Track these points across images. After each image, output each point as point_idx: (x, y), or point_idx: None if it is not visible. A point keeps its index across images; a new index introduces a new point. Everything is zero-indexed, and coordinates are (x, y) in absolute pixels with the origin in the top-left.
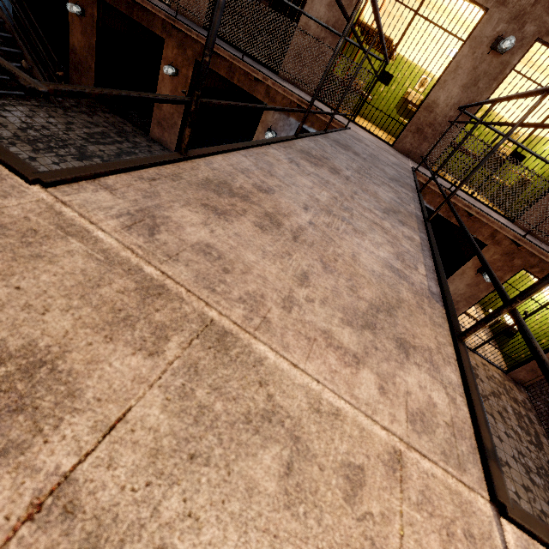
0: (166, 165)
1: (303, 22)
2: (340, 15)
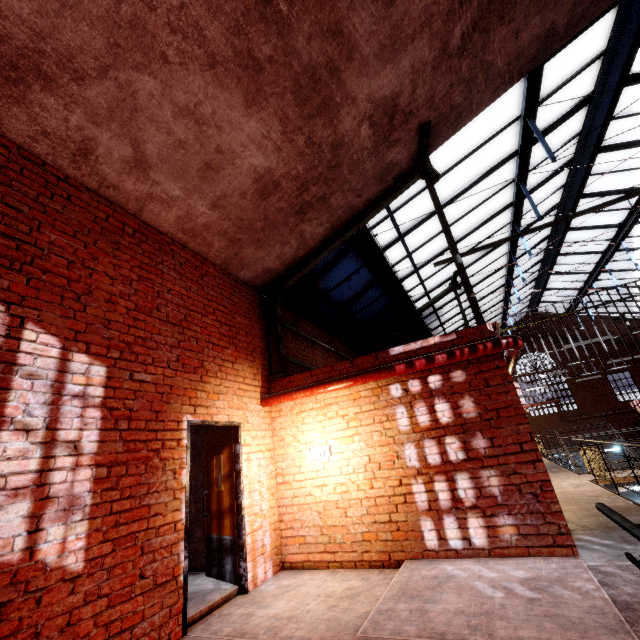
0: None
1: None
2: None
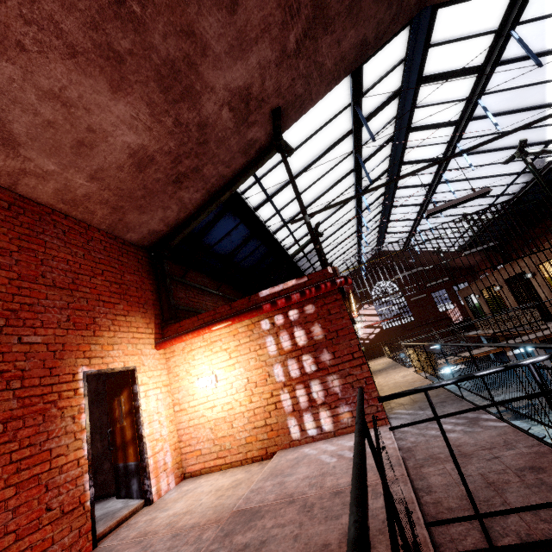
0: None
1: (543, 298)
2: (547, 288)
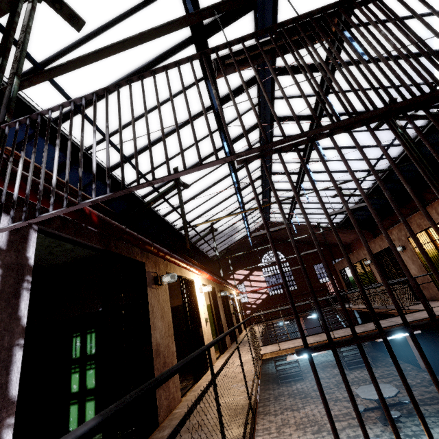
0: (275, 344)
1: (413, 275)
2: (418, 263)
